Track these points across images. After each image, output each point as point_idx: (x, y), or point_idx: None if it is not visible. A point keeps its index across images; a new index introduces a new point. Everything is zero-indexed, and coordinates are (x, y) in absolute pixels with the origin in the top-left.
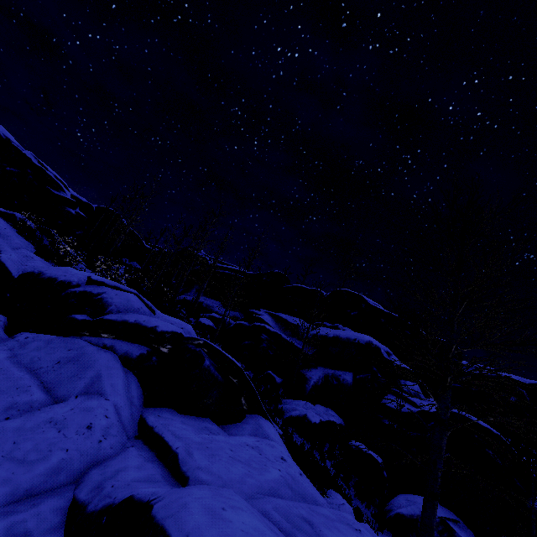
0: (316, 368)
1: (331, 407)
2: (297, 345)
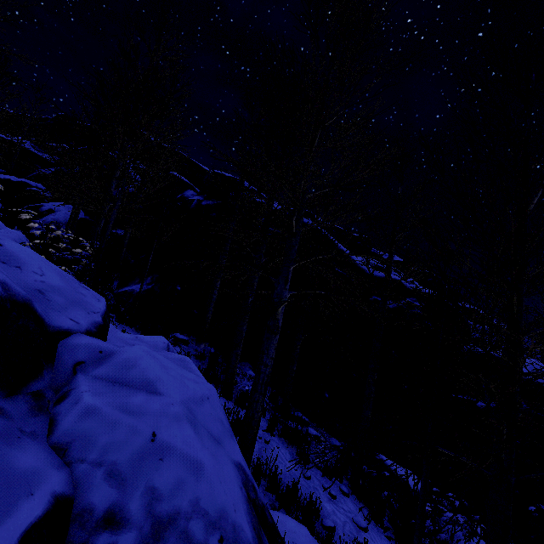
0: (51, 168)
1: (45, 185)
2: (37, 153)
